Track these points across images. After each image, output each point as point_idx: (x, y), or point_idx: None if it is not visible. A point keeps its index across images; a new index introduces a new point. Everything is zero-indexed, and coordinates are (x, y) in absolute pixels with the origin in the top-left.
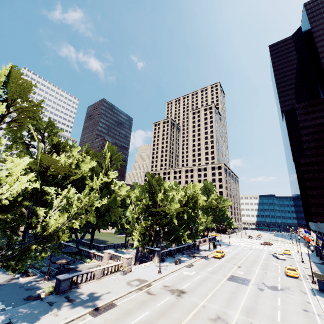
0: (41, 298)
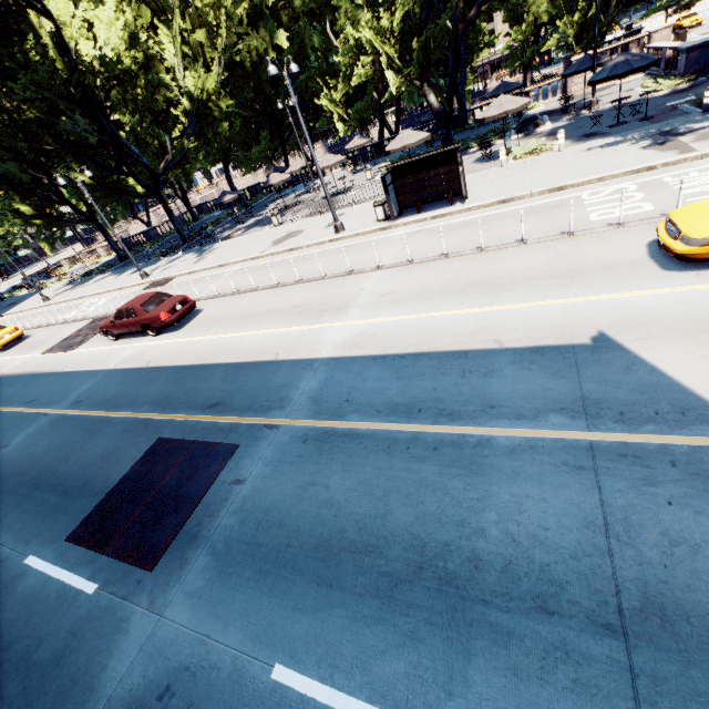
0: None
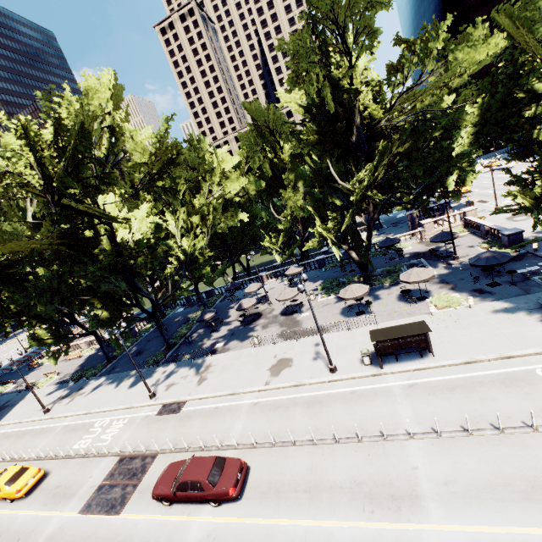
0: (536, 249)
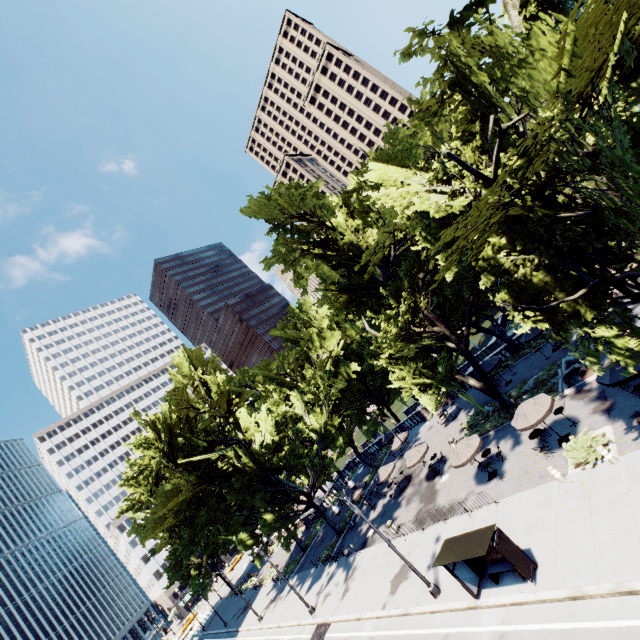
0: None
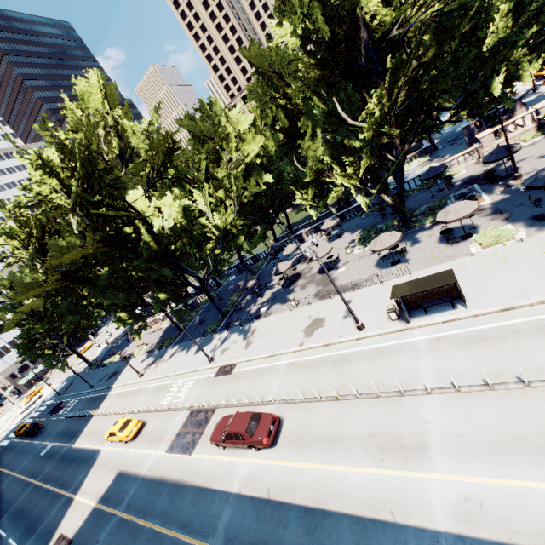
0: None
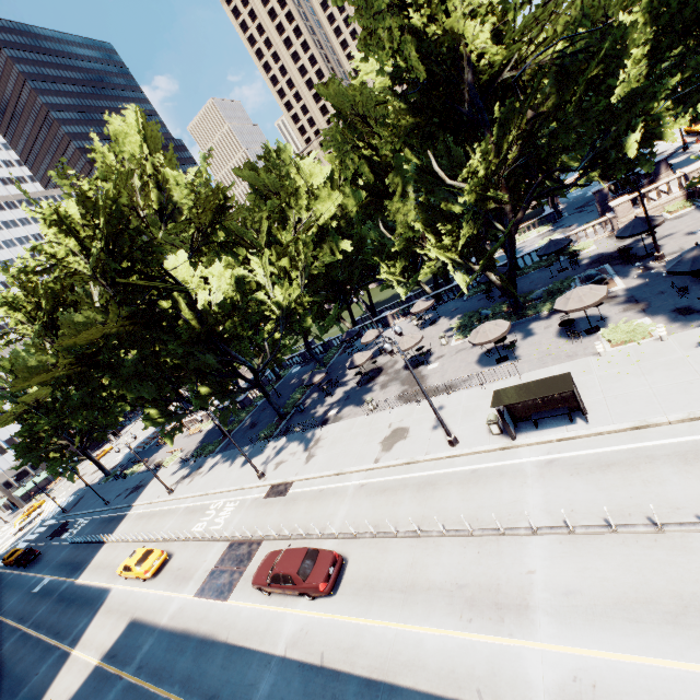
0: None
